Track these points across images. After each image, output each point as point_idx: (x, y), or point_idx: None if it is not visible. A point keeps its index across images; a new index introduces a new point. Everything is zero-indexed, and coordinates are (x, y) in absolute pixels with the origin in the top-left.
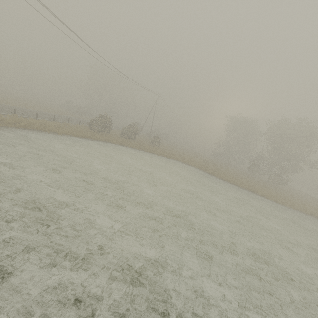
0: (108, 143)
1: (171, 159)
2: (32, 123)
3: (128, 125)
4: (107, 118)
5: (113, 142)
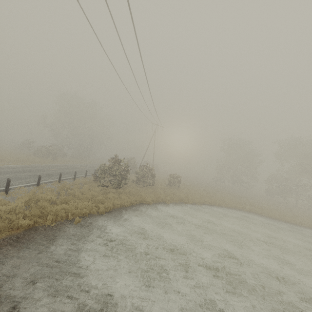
0: (146, 208)
1: (217, 206)
2: (14, 219)
3: (143, 167)
4: (125, 163)
5: (148, 202)
